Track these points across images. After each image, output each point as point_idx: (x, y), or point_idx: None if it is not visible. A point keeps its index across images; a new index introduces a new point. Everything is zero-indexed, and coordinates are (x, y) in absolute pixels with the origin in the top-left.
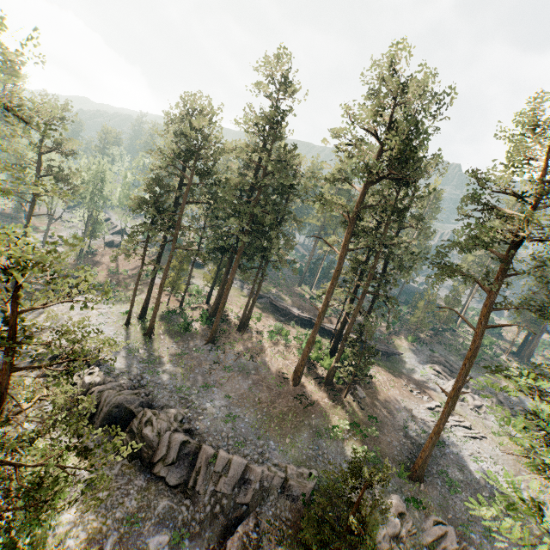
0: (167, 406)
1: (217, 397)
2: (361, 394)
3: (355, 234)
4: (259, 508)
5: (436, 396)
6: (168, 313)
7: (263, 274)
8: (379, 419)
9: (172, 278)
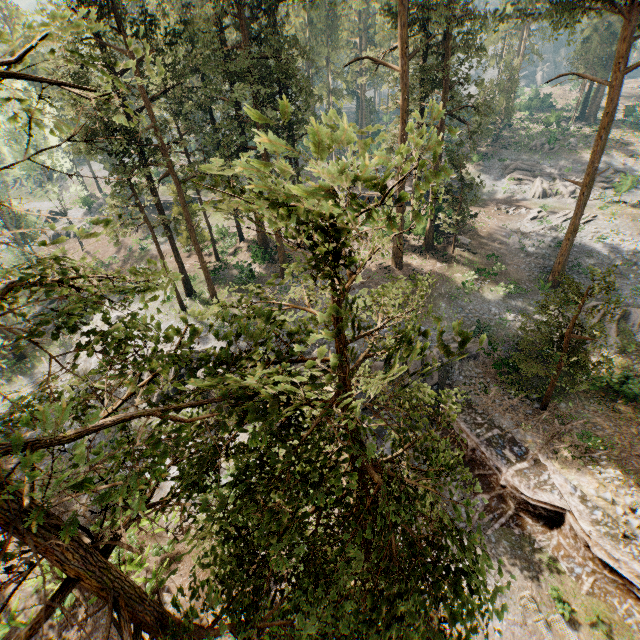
0: (305, 355)
1: None
2: (466, 242)
3: (409, 24)
4: (448, 381)
5: (530, 204)
6: (214, 273)
7: (297, 163)
8: (496, 255)
9: (187, 232)
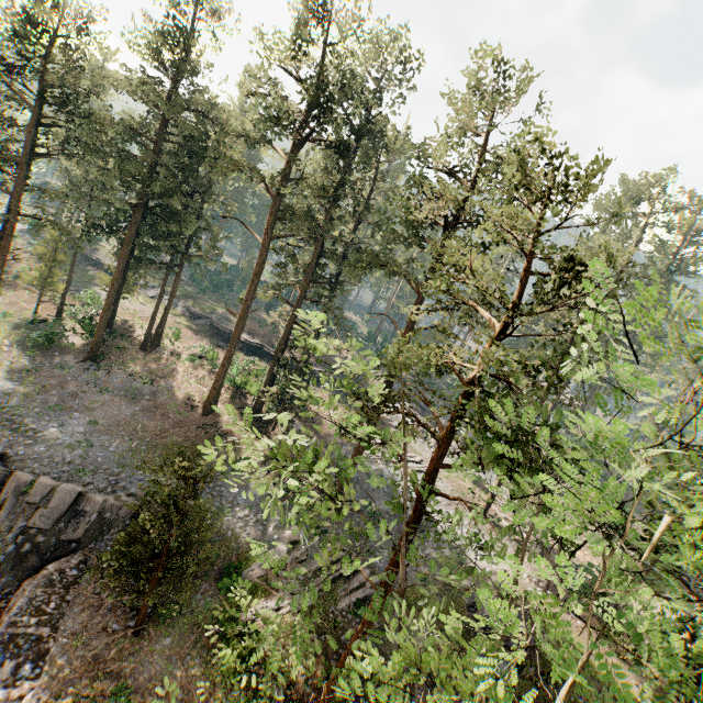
0: None
1: (76, 423)
2: (297, 427)
3: (286, 218)
4: (94, 544)
5: None
6: (31, 320)
7: (178, 274)
8: None
9: (41, 273)
